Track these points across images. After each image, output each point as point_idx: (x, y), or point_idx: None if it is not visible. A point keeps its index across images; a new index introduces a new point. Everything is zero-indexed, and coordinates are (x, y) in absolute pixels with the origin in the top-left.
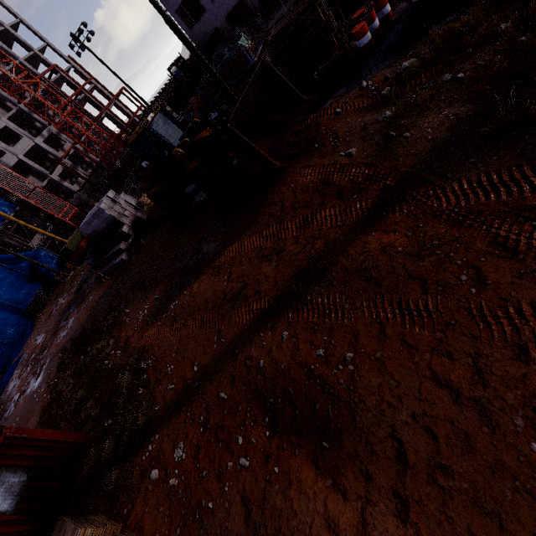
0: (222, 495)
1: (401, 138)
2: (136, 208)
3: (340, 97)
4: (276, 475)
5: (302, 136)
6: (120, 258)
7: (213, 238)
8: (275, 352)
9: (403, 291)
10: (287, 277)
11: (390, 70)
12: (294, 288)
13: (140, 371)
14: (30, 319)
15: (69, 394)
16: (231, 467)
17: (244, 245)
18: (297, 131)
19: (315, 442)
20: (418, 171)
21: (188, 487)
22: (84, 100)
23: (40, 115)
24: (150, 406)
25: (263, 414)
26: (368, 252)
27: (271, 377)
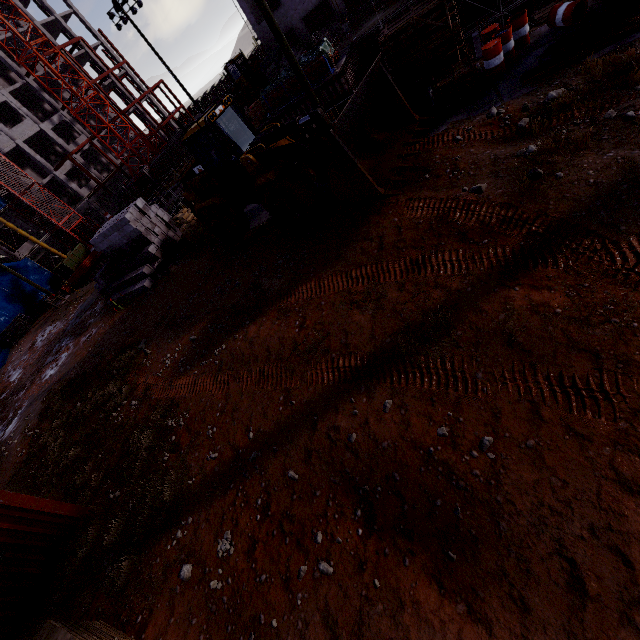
0: (292, 610)
1: (552, 178)
2: (169, 226)
3: (459, 123)
4: (377, 590)
5: (407, 163)
6: (141, 284)
7: (279, 272)
8: (375, 424)
9: (564, 364)
10: (390, 331)
11: (529, 99)
12: (401, 345)
13: (167, 430)
14: (3, 348)
15: (57, 451)
16: (305, 573)
17: (325, 286)
18: (406, 155)
19: (434, 550)
20: (577, 219)
21: (238, 595)
22: (109, 88)
23: (54, 94)
24: (181, 478)
25: (353, 504)
26: (511, 310)
27: (367, 456)
